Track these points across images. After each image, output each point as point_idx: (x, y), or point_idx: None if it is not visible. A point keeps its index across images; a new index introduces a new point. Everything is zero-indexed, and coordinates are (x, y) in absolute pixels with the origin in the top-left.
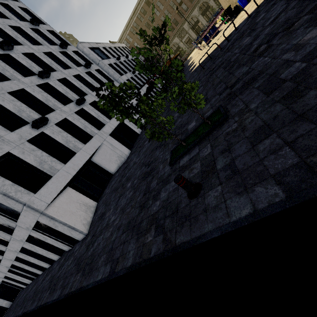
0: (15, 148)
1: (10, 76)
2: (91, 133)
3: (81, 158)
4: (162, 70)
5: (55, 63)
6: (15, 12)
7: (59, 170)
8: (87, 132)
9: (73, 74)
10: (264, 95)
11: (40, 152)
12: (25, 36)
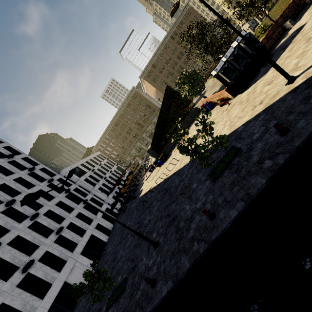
0: (7, 297)
1: (10, 227)
2: (65, 258)
3: (56, 288)
4: (121, 193)
5: (43, 198)
6: (18, 164)
7: (38, 307)
8: (62, 258)
9: (55, 203)
10: (131, 286)
11: (25, 294)
12: (23, 182)
